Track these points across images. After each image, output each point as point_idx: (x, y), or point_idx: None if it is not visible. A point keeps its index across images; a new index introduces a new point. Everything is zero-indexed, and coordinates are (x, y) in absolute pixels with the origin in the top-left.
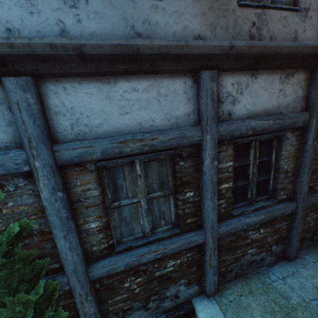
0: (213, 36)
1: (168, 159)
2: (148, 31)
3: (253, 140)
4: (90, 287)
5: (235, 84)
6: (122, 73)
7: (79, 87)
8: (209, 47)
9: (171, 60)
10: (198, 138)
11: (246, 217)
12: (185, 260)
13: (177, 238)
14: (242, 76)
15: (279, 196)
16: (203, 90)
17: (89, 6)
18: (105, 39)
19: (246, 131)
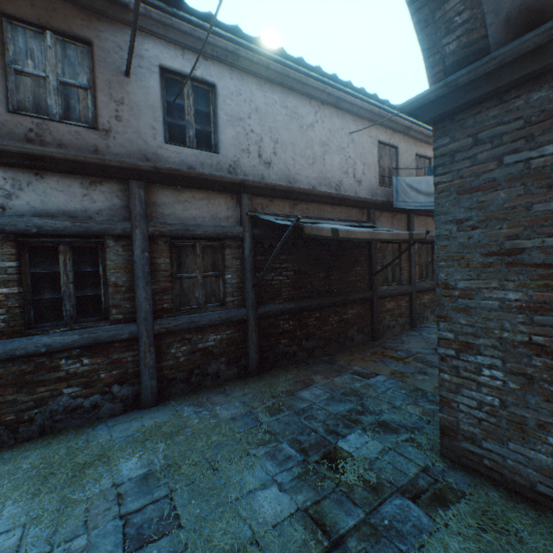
0: None
1: None
2: None
3: (62, 245)
4: None
5: (11, 179)
6: None
7: None
8: None
9: None
10: None
11: (45, 335)
12: None
13: None
14: (21, 173)
15: (112, 315)
16: None
17: None
18: None
19: (27, 228)
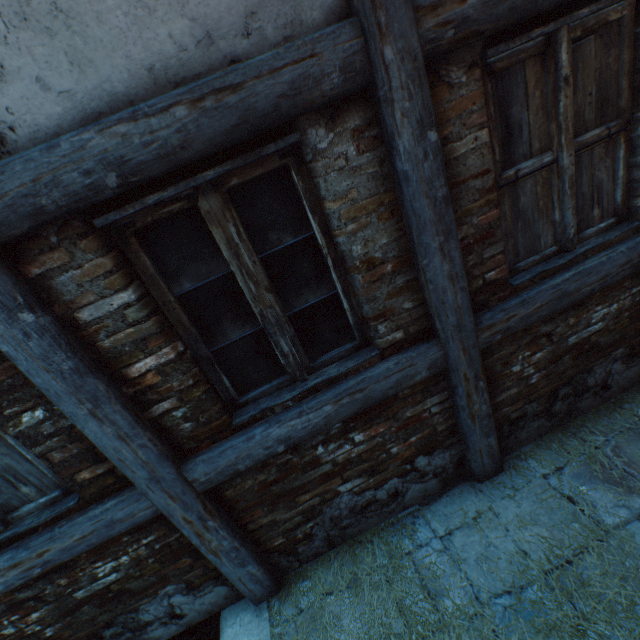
0: None
1: None
2: None
3: (200, 196)
4: None
5: None
6: None
7: None
8: None
9: None
10: None
11: (270, 424)
12: (144, 552)
13: (66, 524)
14: None
15: (379, 337)
16: None
17: None
18: None
19: (89, 181)
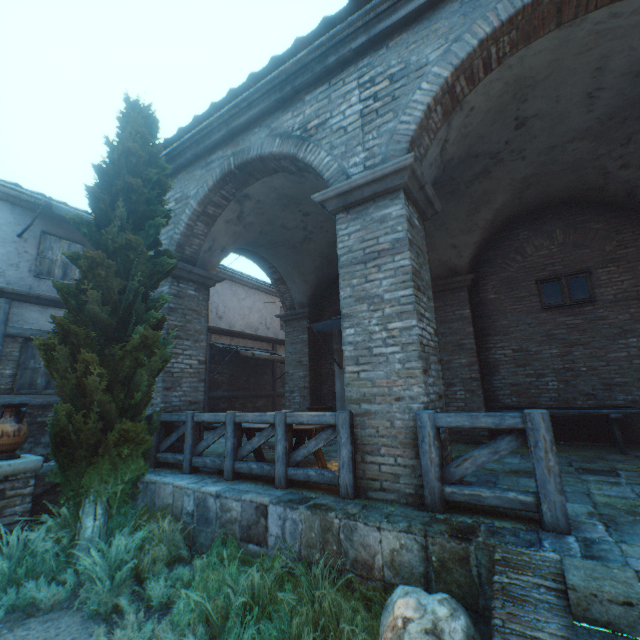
0: None
1: None
2: None
3: None
4: None
5: None
6: (54, 306)
7: (30, 307)
8: None
9: None
10: None
11: None
12: None
13: None
14: None
15: None
16: None
17: (46, 283)
18: (52, 296)
19: None
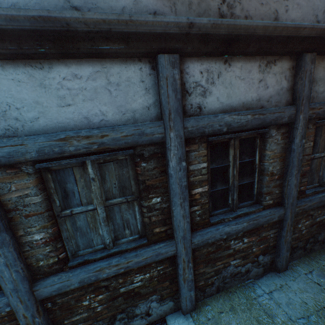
0: (174, 13)
1: (129, 160)
2: (88, 5)
3: (232, 139)
4: (37, 307)
5: (205, 72)
6: (58, 56)
7: (3, 72)
8: (162, 24)
9: (117, 40)
10: (160, 136)
11: (225, 225)
12: (155, 273)
13: (142, 250)
14: (213, 63)
15: (265, 201)
16: (163, 78)
17: None
18: (19, 9)
19: (219, 128)
